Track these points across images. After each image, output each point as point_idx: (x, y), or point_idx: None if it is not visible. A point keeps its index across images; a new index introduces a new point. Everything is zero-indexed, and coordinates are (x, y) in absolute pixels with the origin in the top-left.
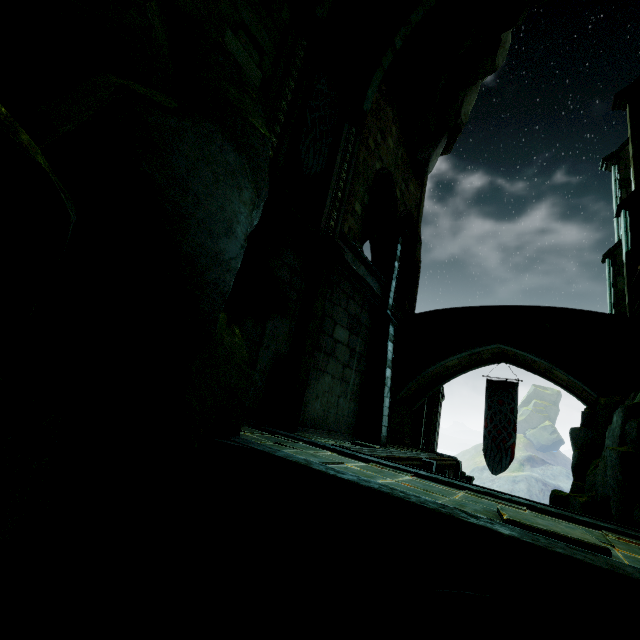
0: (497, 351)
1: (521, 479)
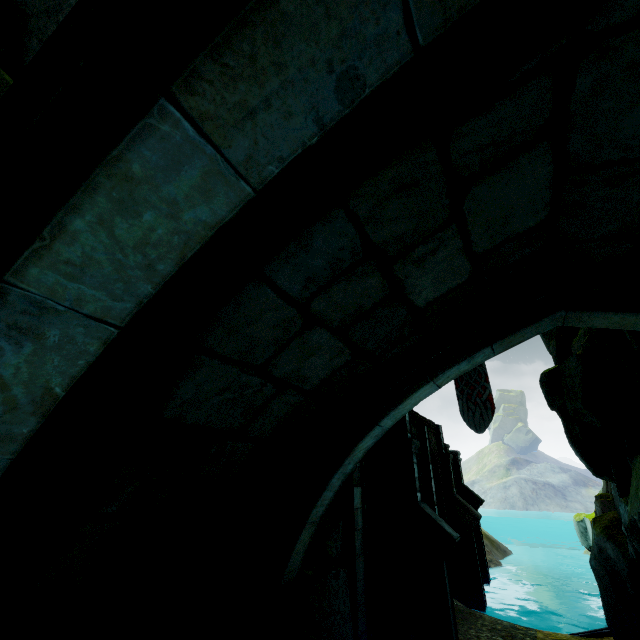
0: None
1: (511, 483)
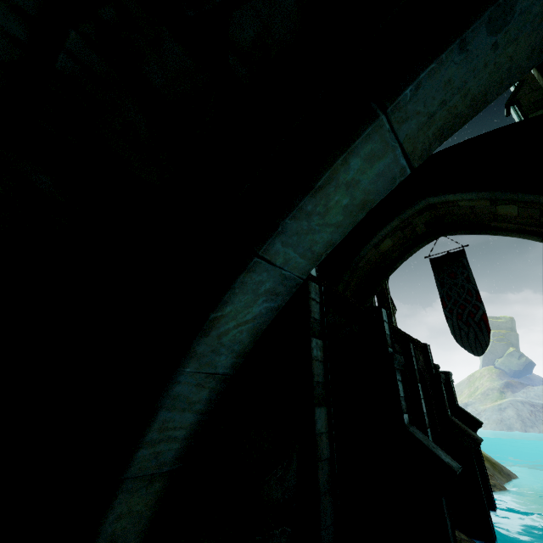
0: (429, 217)
1: (506, 406)
